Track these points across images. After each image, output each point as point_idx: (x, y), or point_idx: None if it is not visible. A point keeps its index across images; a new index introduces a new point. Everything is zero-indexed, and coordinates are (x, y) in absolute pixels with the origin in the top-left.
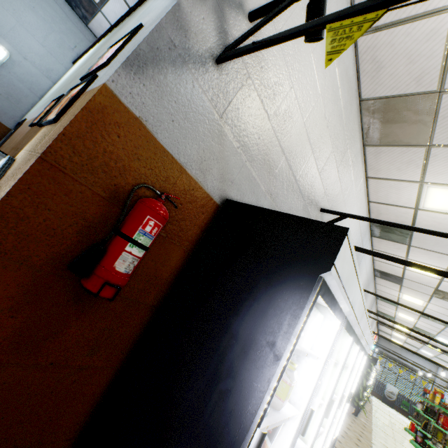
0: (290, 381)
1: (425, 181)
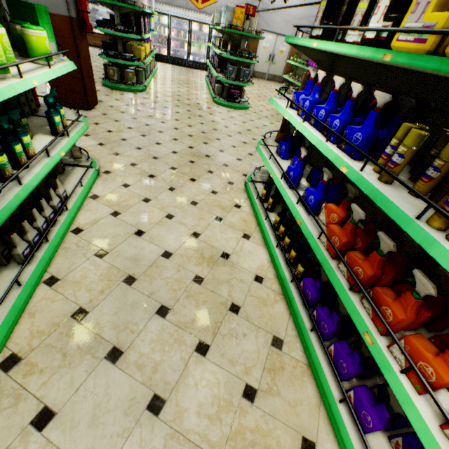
0: (161, 29)
1: None
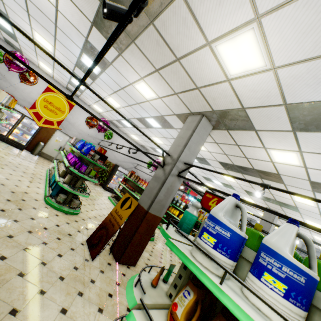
0: None
1: (38, 63)
